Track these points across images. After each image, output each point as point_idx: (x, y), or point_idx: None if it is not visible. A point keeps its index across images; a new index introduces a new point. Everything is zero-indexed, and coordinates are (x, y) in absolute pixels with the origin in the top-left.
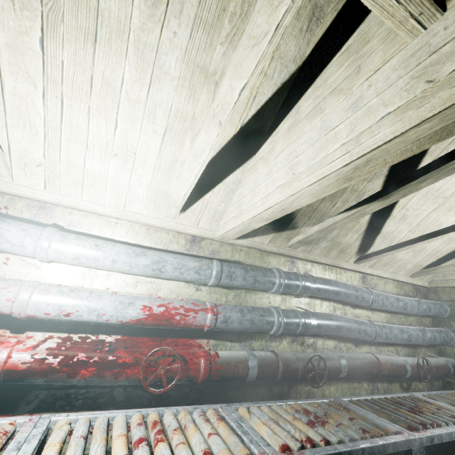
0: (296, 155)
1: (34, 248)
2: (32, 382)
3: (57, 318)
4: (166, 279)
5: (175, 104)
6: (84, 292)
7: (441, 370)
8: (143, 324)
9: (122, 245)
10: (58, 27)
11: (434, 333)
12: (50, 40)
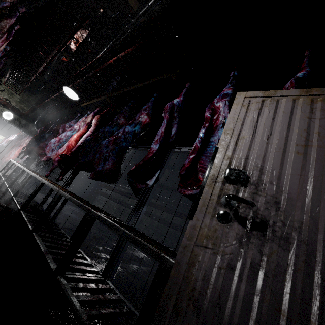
0: None
1: None
2: None
3: None
4: None
5: None
6: None
7: None
8: None
9: None
10: None
11: None
12: None
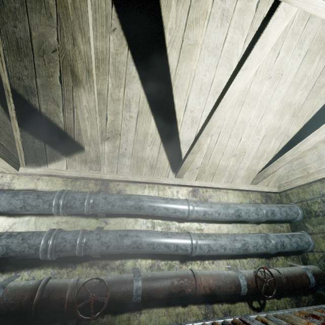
0: None
1: None
2: None
3: None
4: None
5: None
6: None
7: (295, 281)
8: None
9: None
10: None
11: (282, 239)
12: None
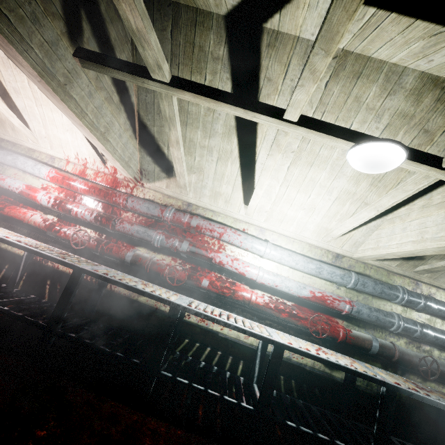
0: (425, 226)
1: (264, 252)
2: (262, 312)
3: (272, 286)
4: (318, 278)
5: (345, 187)
6: (282, 277)
7: None
8: (309, 300)
9: (300, 255)
10: (297, 162)
11: None
12: (292, 166)
